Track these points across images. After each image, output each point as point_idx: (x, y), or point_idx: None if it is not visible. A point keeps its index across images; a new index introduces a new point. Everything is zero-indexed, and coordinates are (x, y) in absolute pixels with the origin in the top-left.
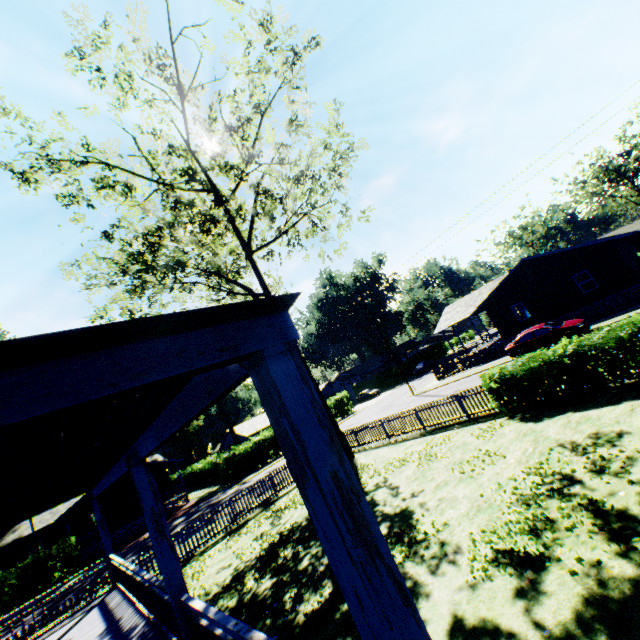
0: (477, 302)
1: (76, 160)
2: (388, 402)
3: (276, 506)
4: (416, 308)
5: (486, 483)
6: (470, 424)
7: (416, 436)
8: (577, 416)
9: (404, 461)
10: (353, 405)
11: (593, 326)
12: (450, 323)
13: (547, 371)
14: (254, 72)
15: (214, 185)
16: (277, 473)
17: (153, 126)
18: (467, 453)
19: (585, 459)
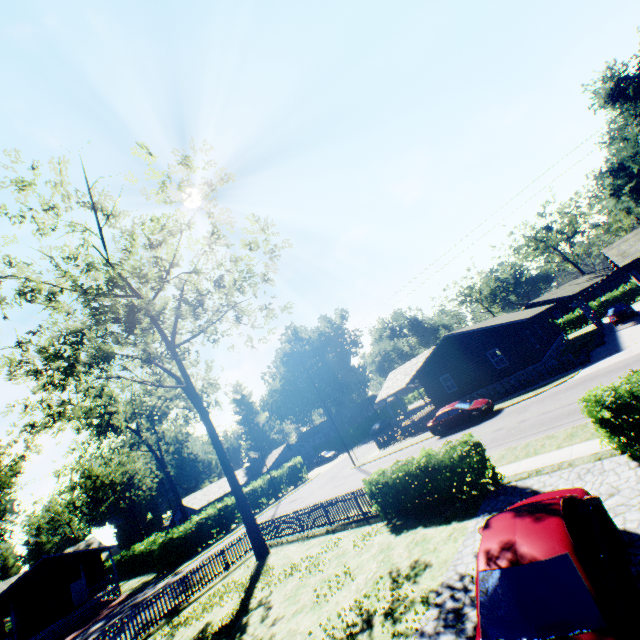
0: (413, 371)
1: (1, 272)
2: (335, 471)
3: (179, 618)
4: (373, 366)
5: (323, 615)
6: (362, 524)
7: (323, 532)
8: (421, 533)
9: (294, 569)
10: (312, 468)
11: (499, 405)
12: (390, 391)
13: (409, 482)
14: (171, 201)
15: (136, 291)
16: (191, 574)
17: (70, 252)
18: (337, 568)
19: (391, 596)
